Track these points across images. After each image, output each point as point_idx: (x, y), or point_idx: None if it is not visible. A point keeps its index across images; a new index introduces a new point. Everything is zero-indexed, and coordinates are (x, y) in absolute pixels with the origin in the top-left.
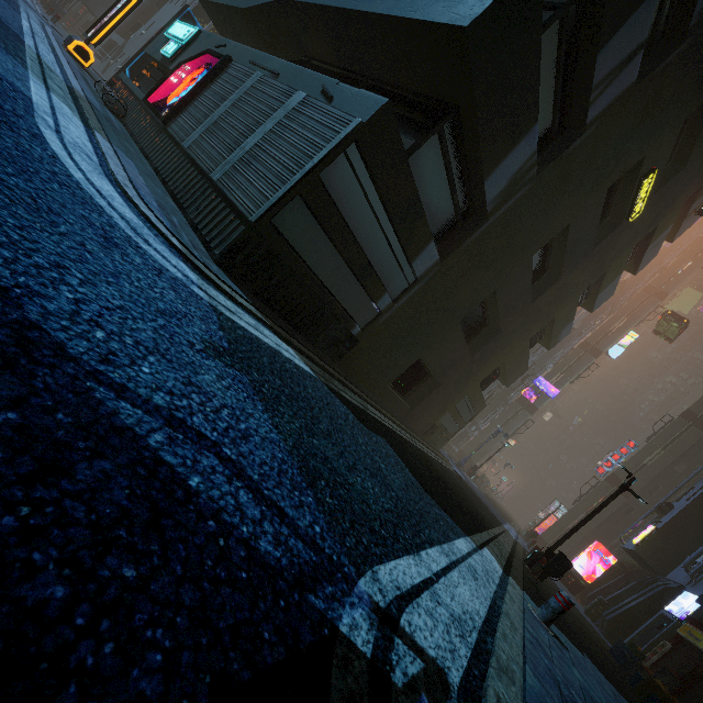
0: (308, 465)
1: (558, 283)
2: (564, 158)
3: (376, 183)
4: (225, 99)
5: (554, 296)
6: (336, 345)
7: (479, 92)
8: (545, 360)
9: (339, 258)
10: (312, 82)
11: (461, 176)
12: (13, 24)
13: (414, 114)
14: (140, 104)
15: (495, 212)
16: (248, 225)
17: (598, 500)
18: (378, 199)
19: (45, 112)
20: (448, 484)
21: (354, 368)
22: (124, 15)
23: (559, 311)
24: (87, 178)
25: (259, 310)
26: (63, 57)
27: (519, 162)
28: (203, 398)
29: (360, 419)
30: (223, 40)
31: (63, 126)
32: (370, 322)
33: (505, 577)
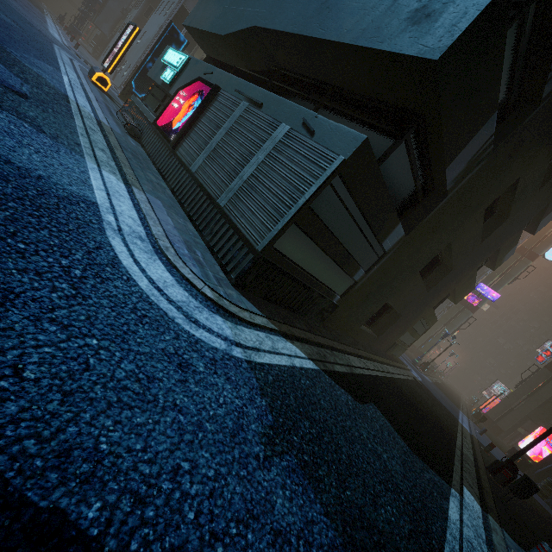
0: (357, 547)
1: (505, 223)
2: (518, 130)
3: (354, 197)
4: (220, 127)
5: (501, 232)
6: (321, 313)
7: (445, 106)
8: (484, 267)
9: (324, 255)
10: (293, 114)
11: (423, 164)
12: (62, 95)
13: (381, 124)
14: (151, 127)
15: (454, 188)
16: (256, 254)
17: (538, 384)
18: (356, 207)
19: (107, 210)
20: (418, 411)
21: (334, 322)
22: (128, 46)
23: (505, 241)
24: (148, 278)
25: (269, 317)
26: (92, 96)
27: (477, 145)
28: (286, 547)
29: (354, 393)
30: (209, 66)
31: (119, 215)
32: (347, 290)
33: (485, 516)
